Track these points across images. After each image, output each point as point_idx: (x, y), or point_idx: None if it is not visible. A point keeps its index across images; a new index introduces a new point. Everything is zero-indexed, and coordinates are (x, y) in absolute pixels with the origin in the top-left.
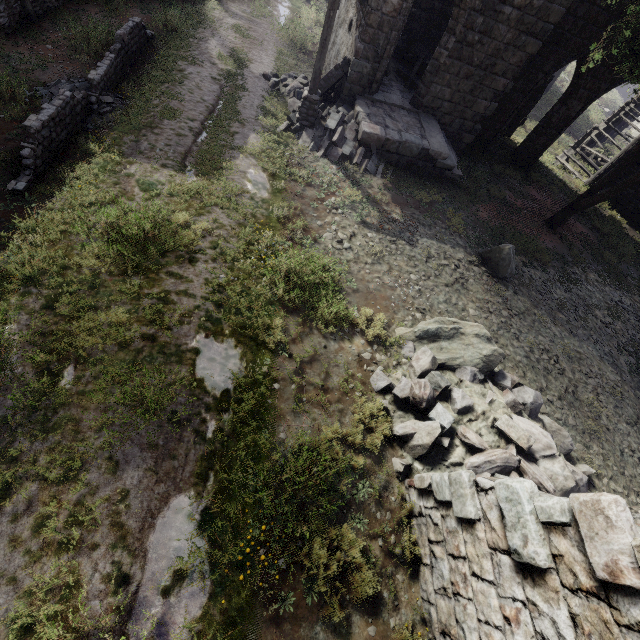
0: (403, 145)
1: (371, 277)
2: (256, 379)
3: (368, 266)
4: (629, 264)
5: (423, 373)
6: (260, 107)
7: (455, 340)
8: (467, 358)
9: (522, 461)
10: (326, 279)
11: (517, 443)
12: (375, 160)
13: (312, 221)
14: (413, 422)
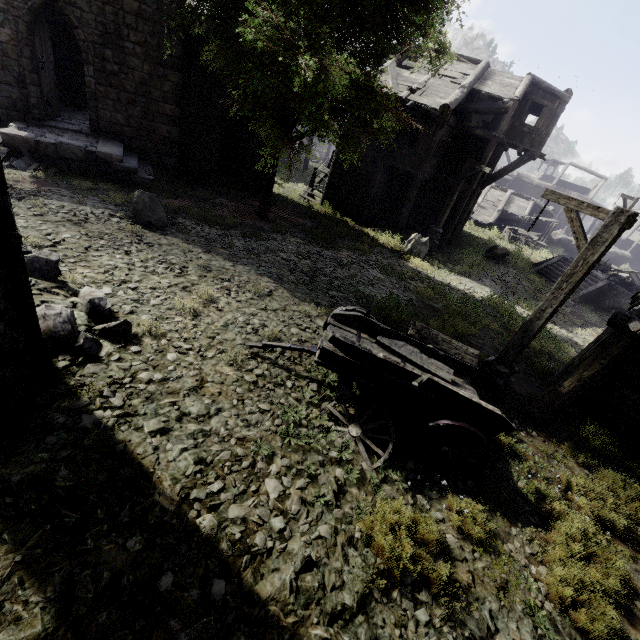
0: (61, 147)
1: None
2: None
3: None
4: (345, 239)
5: None
6: None
7: None
8: None
9: None
10: None
11: None
12: (29, 161)
13: None
14: None
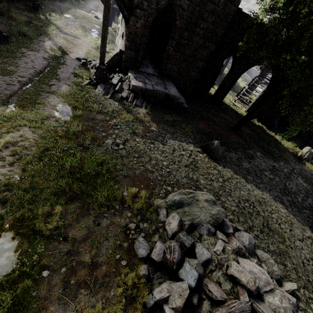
0: (155, 92)
1: (137, 166)
2: (23, 271)
3: (135, 159)
4: (272, 146)
5: (173, 235)
6: (72, 72)
7: (193, 205)
8: (202, 217)
9: (253, 302)
10: (102, 171)
11: (247, 287)
12: (141, 100)
13: (99, 133)
14: (168, 283)
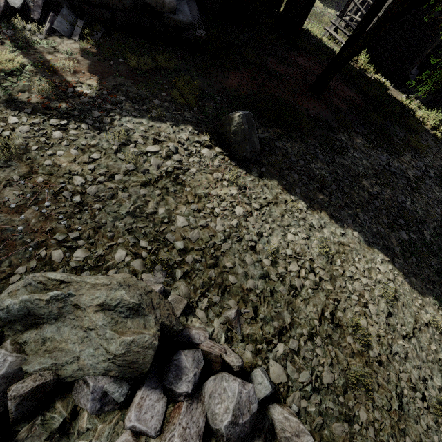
0: None
1: None
2: None
3: None
4: (394, 123)
5: None
6: None
7: (67, 320)
8: (86, 361)
9: None
10: None
11: None
12: (69, 16)
13: None
14: None
